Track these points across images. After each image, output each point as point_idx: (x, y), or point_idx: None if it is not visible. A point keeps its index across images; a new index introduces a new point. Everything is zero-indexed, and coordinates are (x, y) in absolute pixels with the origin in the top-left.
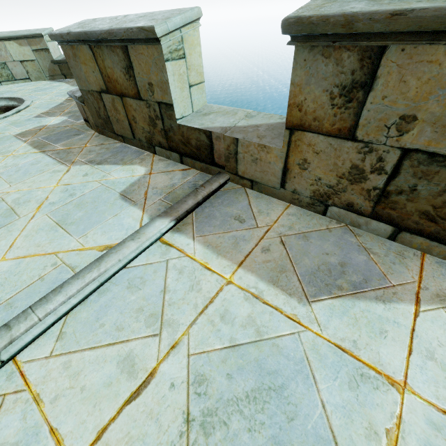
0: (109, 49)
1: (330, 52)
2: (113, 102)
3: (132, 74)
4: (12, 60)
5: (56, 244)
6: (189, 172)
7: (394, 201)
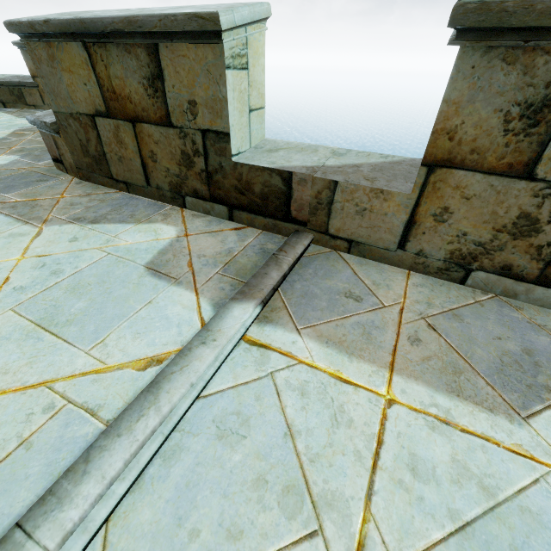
0: (121, 48)
1: (517, 56)
2: (117, 130)
3: (161, 87)
4: None
5: (43, 365)
6: (247, 232)
7: None
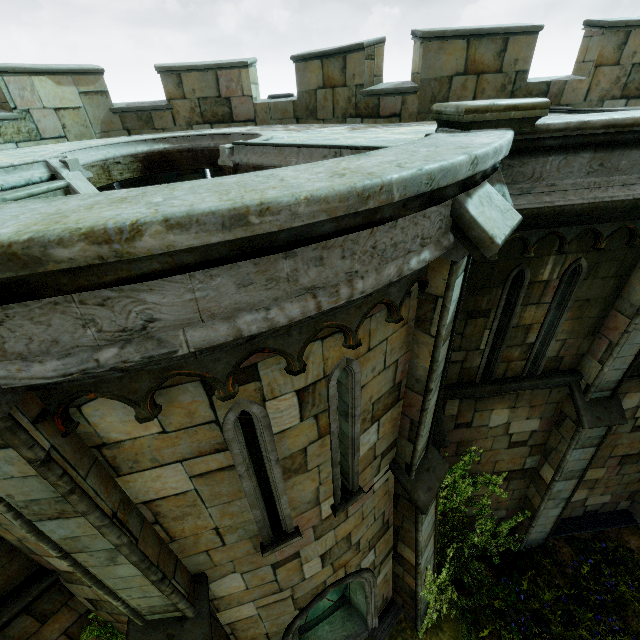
0: (489, 40)
1: (616, 33)
2: (466, 81)
3: (503, 55)
4: (40, 106)
5: None
6: None
7: (628, 87)
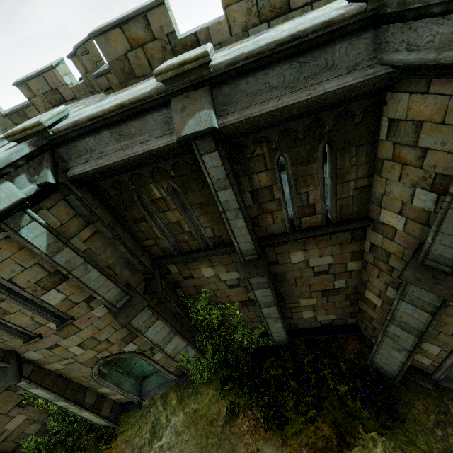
0: (134, 22)
1: None
2: (136, 54)
3: (150, 28)
4: None
5: None
6: None
7: (262, 13)
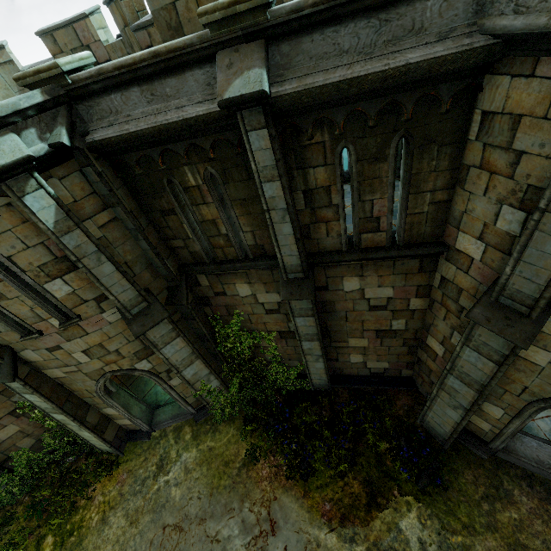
0: None
1: None
2: (187, 4)
3: None
4: None
5: None
6: None
7: None
